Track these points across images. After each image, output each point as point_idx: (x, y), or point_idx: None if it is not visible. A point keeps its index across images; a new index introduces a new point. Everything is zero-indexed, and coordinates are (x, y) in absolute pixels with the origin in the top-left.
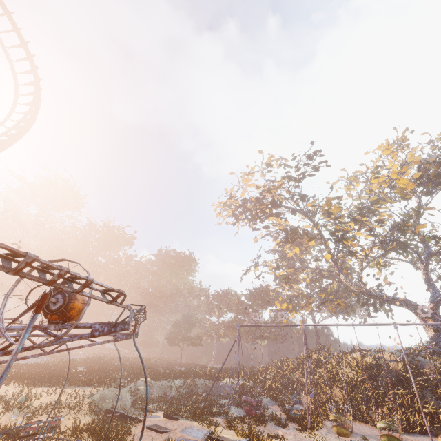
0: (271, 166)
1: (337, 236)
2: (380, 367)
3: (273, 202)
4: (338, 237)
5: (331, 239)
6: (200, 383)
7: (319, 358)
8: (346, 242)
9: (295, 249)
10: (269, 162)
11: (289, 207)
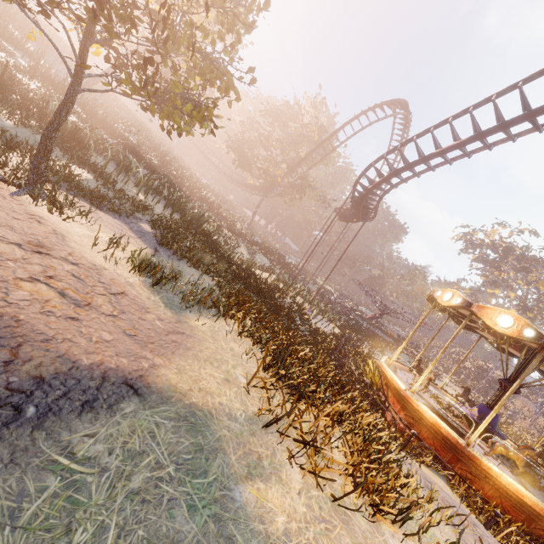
0: (523, 233)
1: (526, 307)
2: (486, 371)
3: (501, 259)
4: (526, 308)
5: (520, 306)
6: (385, 322)
7: (459, 351)
8: (528, 313)
9: (496, 290)
10: (523, 231)
11: (514, 265)
